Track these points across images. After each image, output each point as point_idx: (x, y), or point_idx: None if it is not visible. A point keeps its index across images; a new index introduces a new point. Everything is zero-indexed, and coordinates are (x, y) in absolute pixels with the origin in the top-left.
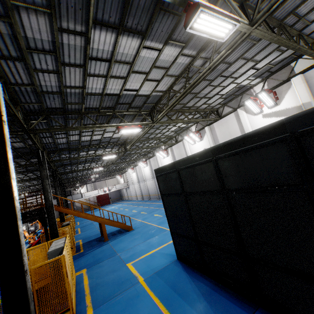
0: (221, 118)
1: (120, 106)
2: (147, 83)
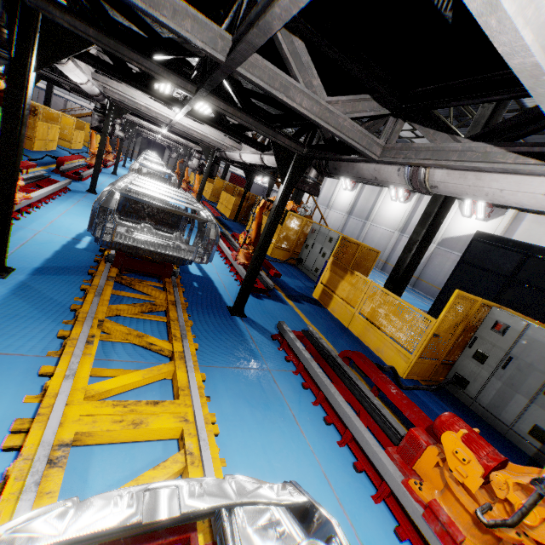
0: None
1: None
2: None
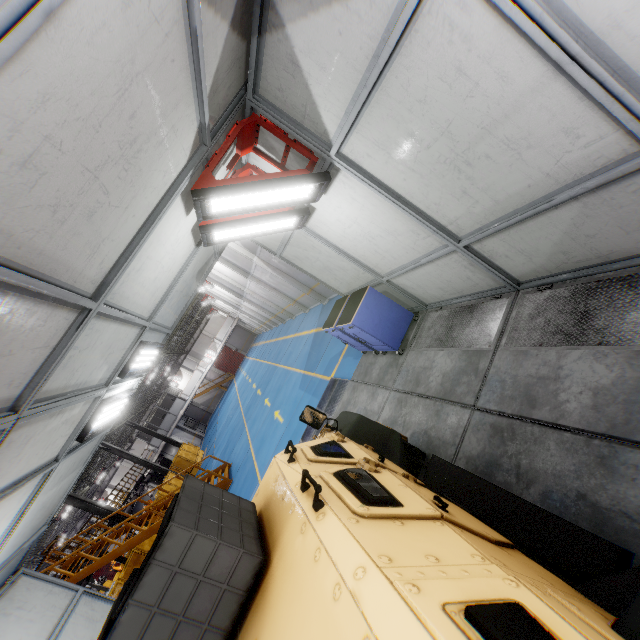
0: None
1: None
2: None
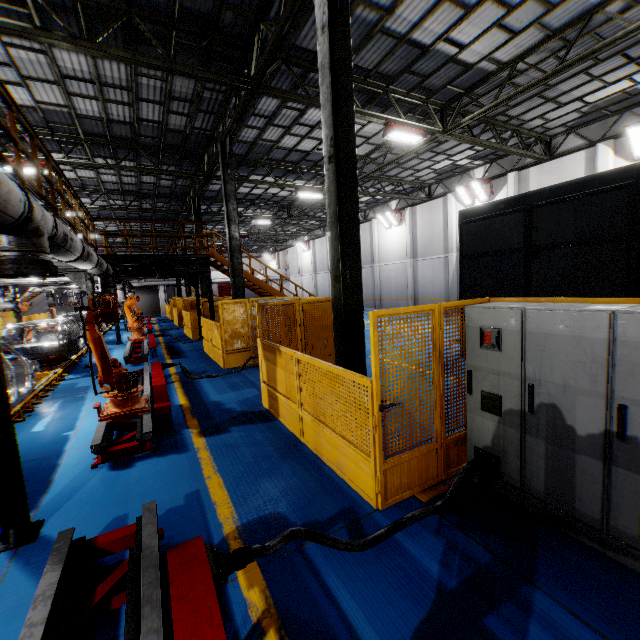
0: (551, 159)
1: (404, 79)
2: (492, 33)
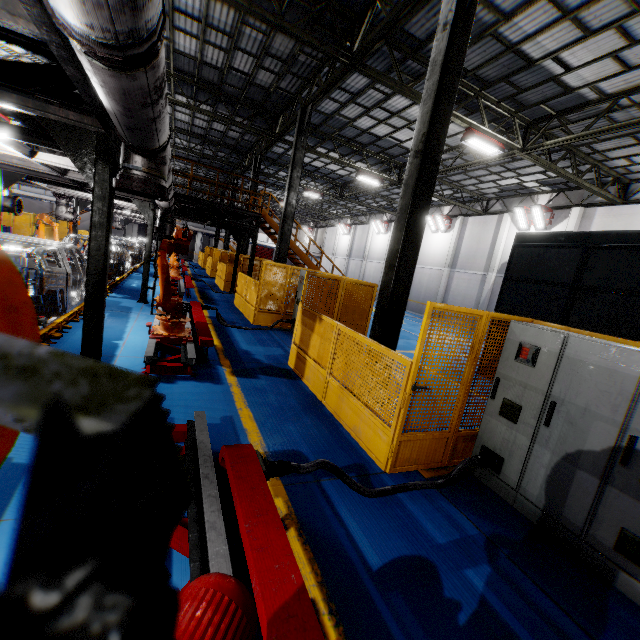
0: (622, 204)
1: (499, 87)
2: (604, 62)
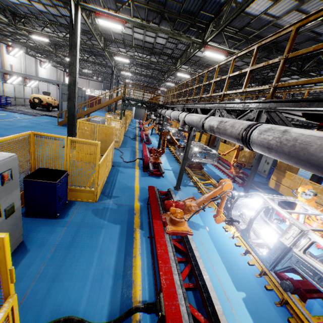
0: None
1: None
2: None
